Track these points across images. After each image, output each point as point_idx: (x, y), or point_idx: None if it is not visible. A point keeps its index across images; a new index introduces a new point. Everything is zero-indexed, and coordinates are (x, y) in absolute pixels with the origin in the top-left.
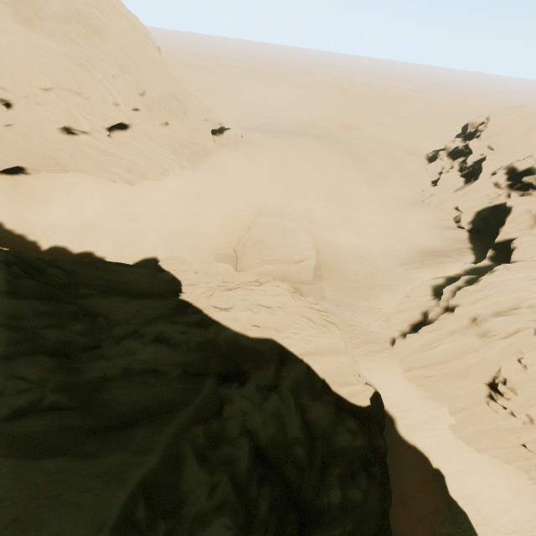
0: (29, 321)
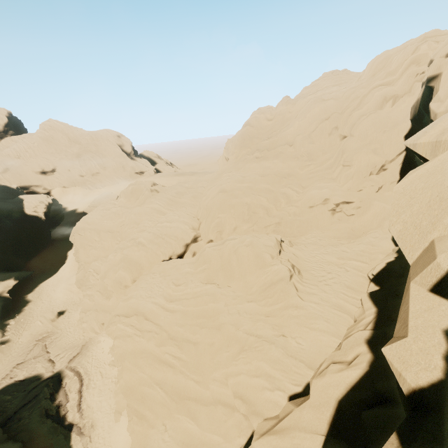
0: (3, 195)
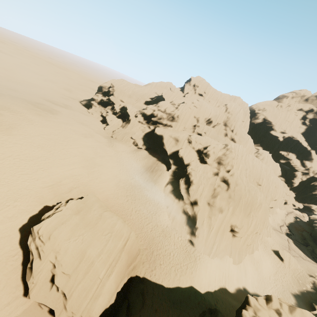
0: None
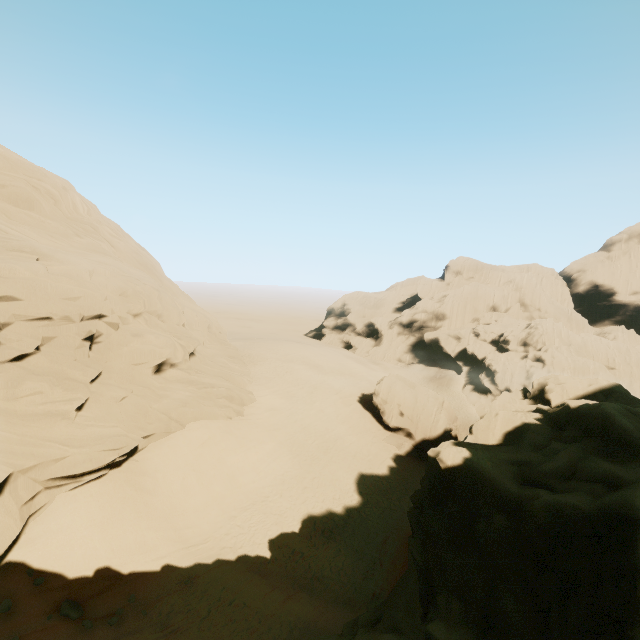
0: None
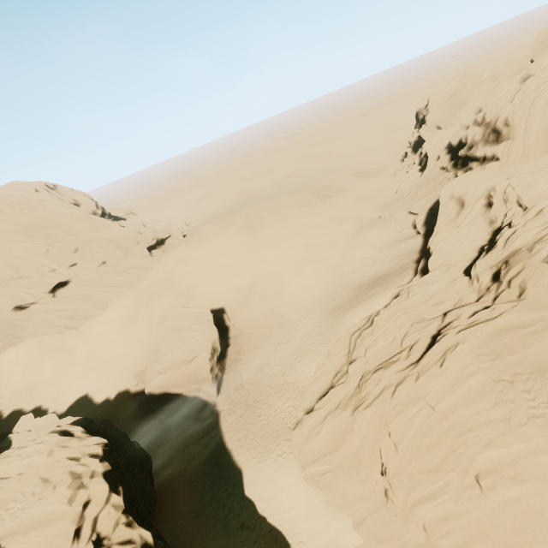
0: None
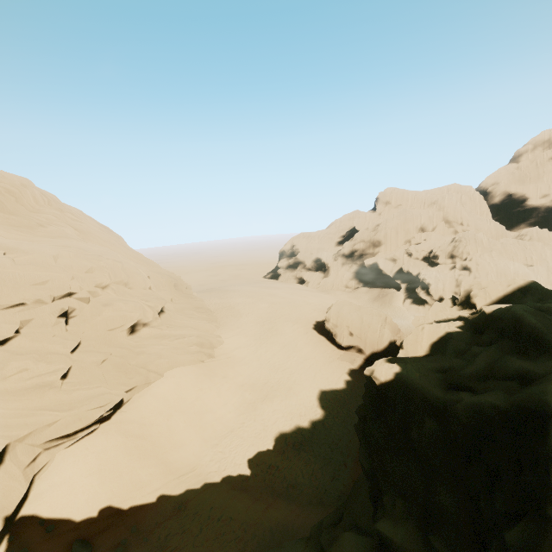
0: None
